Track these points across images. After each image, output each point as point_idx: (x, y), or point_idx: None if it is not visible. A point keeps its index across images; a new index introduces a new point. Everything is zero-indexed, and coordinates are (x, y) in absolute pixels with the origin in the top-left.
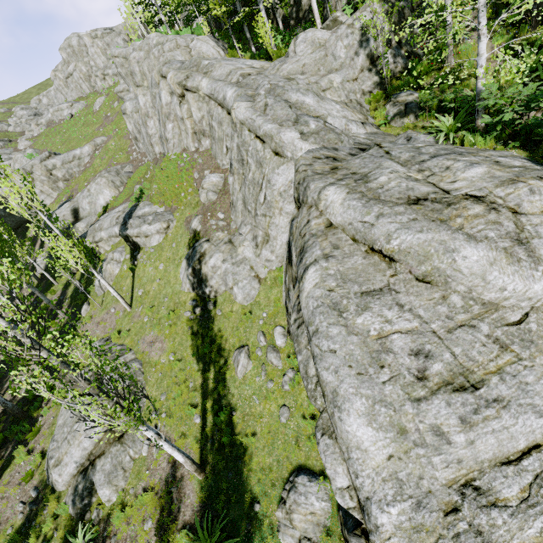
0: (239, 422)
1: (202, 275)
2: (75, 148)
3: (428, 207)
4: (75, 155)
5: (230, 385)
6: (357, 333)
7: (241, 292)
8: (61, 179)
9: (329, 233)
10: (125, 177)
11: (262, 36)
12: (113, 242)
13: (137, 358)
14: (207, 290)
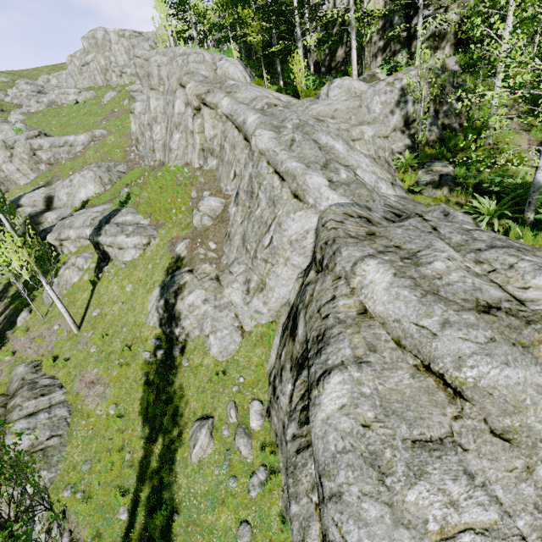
0: (180, 534)
1: (175, 311)
2: (70, 133)
3: (502, 320)
4: (68, 141)
5: (179, 470)
6: (409, 524)
7: (218, 343)
8: (44, 161)
9: (363, 324)
10: (116, 176)
11: (295, 72)
12: (81, 243)
13: (68, 401)
14: (177, 330)
